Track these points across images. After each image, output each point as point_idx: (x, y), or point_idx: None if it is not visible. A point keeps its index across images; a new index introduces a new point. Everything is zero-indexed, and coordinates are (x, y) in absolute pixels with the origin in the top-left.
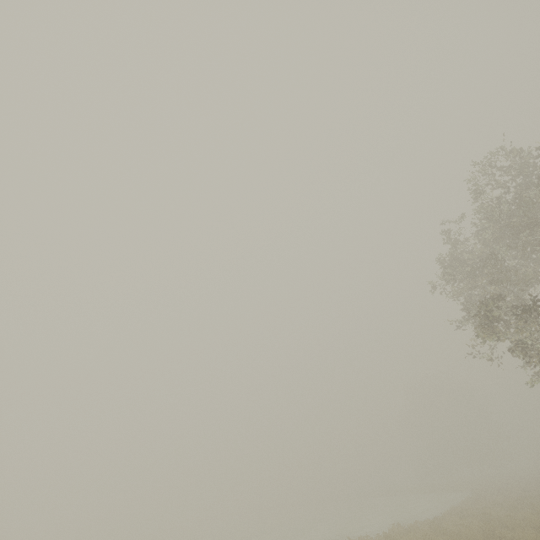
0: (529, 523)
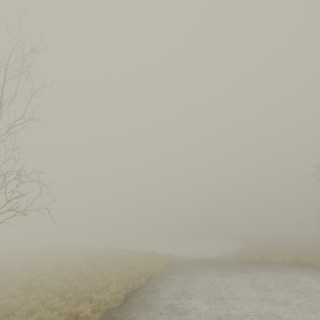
0: (305, 246)
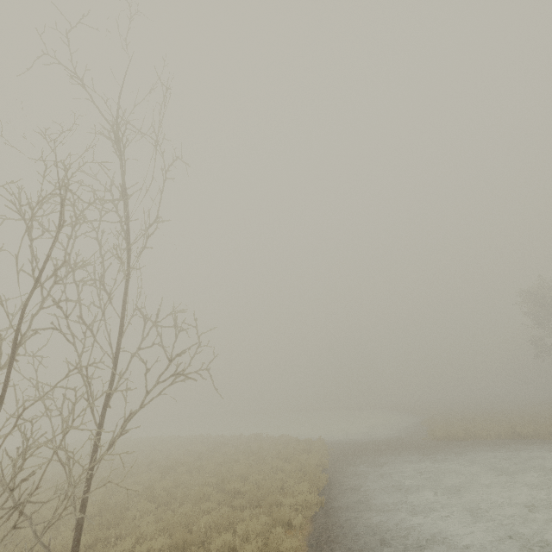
0: (511, 412)
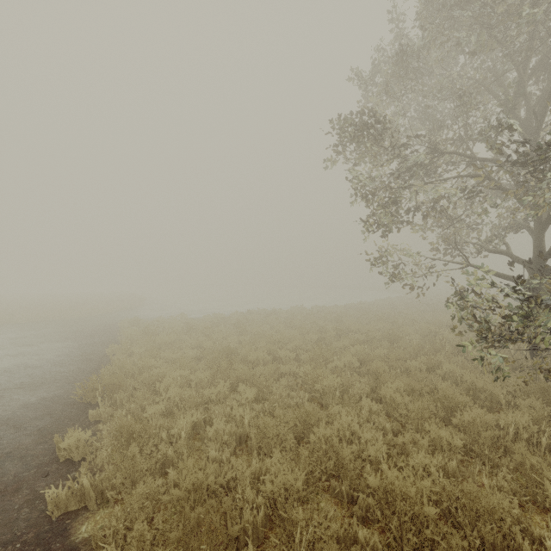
0: (372, 317)
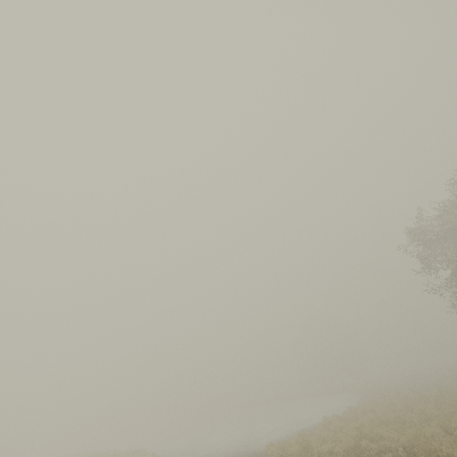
0: (444, 395)
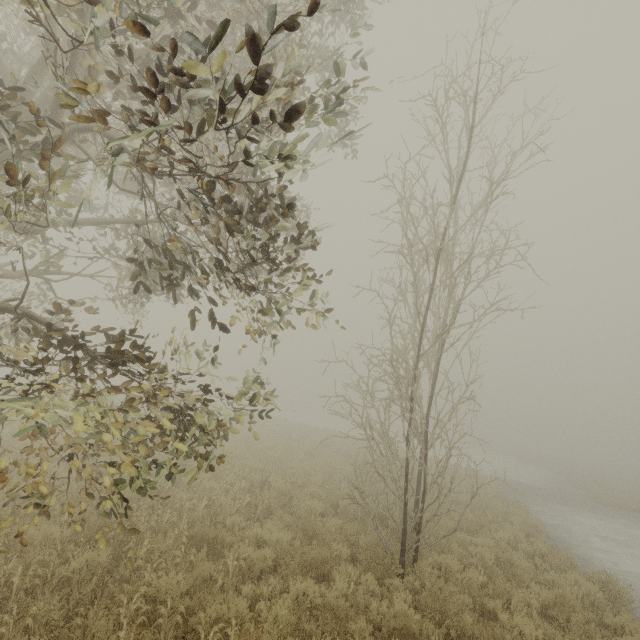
0: None
